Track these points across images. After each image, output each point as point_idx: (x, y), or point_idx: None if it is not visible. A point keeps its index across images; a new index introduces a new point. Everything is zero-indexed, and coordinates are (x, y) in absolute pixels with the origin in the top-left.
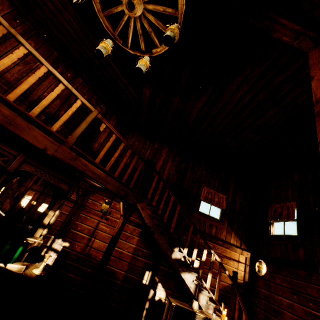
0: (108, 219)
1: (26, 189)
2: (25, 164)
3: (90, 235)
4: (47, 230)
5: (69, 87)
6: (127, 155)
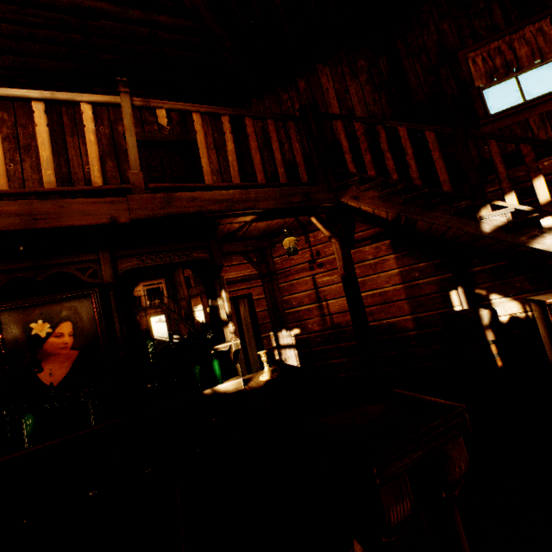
0: (323, 264)
1: (161, 293)
2: (120, 262)
3: (315, 301)
4: (232, 324)
5: (48, 96)
6: (249, 132)
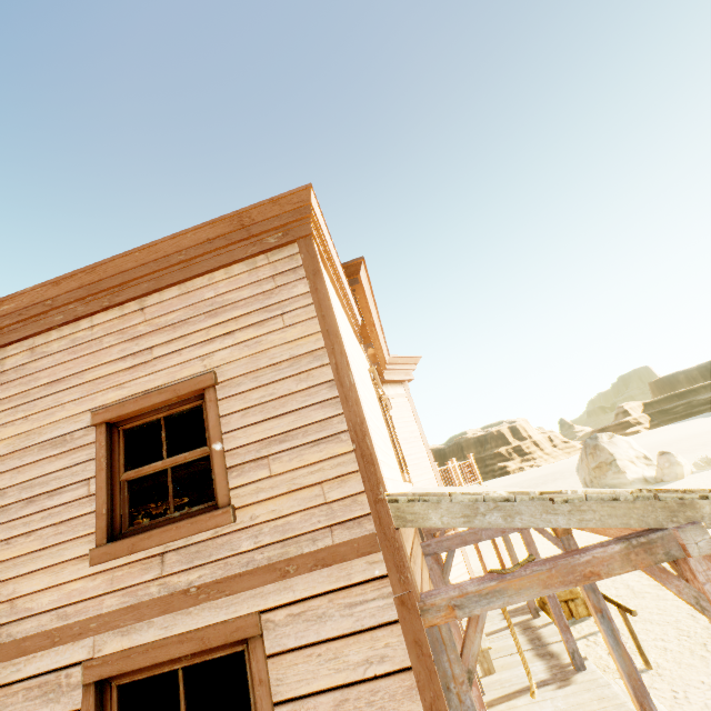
0: None
1: None
2: None
3: None
4: None
5: None
6: None
